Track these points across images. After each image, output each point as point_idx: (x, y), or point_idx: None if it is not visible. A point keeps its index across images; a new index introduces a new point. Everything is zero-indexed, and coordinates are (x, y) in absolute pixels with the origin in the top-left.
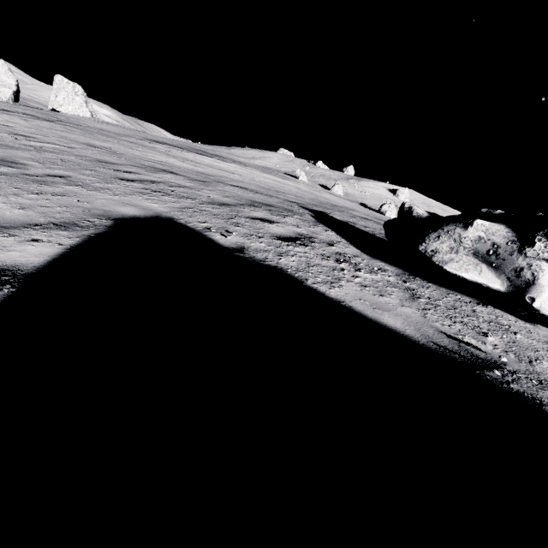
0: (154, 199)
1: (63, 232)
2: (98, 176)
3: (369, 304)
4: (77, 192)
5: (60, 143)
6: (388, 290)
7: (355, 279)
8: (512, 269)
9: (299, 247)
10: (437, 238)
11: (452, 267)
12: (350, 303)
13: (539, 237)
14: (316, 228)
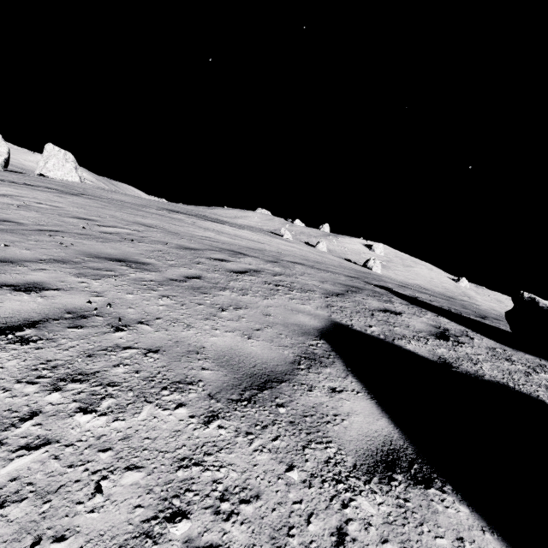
0: (293, 297)
1: (328, 369)
2: (216, 271)
3: None
4: (239, 299)
5: (123, 226)
6: None
7: None
8: None
9: (464, 347)
10: None
11: None
12: None
13: None
14: (427, 314)
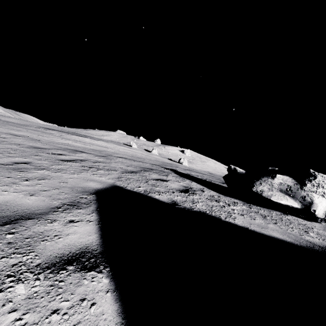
0: (96, 173)
1: (80, 210)
2: (47, 160)
3: (257, 226)
4: (49, 174)
5: None
6: (252, 215)
7: (234, 211)
8: (300, 197)
9: (194, 196)
10: (260, 184)
11: (274, 198)
12: (251, 227)
13: (307, 181)
14: (186, 181)
